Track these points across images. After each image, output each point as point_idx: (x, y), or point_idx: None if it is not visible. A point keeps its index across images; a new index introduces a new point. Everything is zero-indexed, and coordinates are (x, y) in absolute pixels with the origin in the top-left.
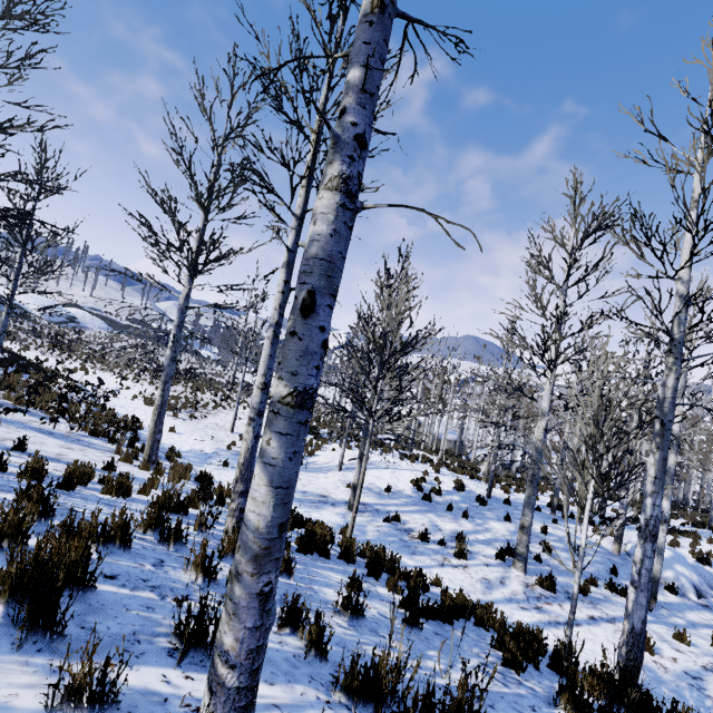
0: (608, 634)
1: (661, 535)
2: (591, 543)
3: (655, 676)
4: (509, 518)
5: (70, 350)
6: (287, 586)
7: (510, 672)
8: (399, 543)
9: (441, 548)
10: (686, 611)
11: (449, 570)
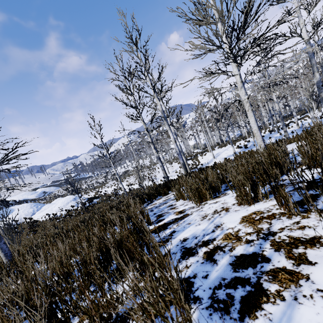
0: None
1: (312, 114)
2: (291, 130)
3: None
4: (270, 137)
5: (85, 190)
6: None
7: None
8: None
9: None
10: None
11: None
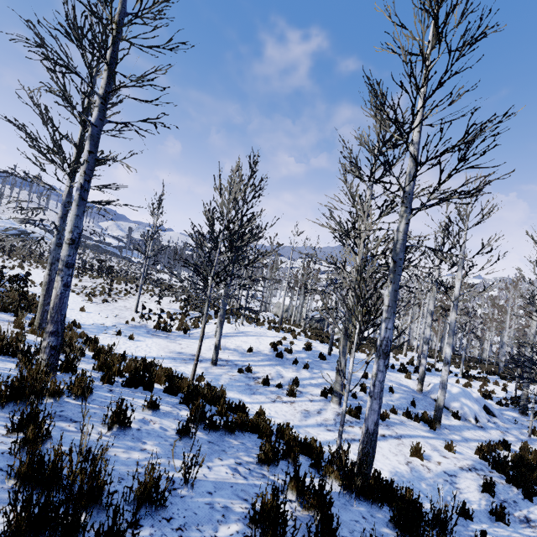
0: (392, 446)
1: (444, 374)
2: (401, 385)
3: (419, 475)
4: None
5: (10, 252)
6: (75, 406)
7: (262, 469)
8: (244, 386)
9: (278, 390)
10: (464, 430)
11: (278, 405)
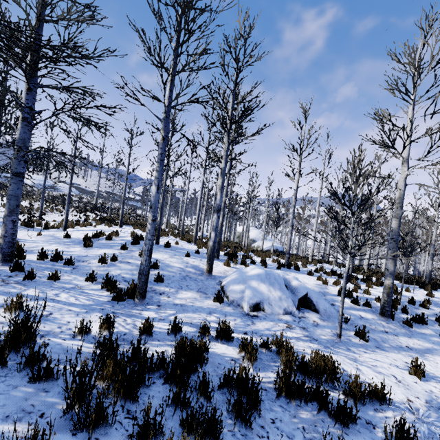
0: None
1: (147, 223)
2: (194, 267)
3: None
4: (124, 247)
5: None
6: None
7: None
8: None
9: None
10: (196, 313)
11: None
